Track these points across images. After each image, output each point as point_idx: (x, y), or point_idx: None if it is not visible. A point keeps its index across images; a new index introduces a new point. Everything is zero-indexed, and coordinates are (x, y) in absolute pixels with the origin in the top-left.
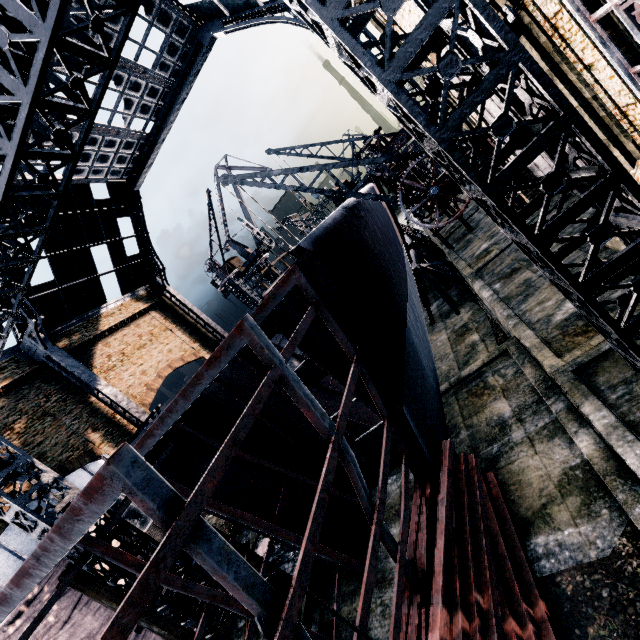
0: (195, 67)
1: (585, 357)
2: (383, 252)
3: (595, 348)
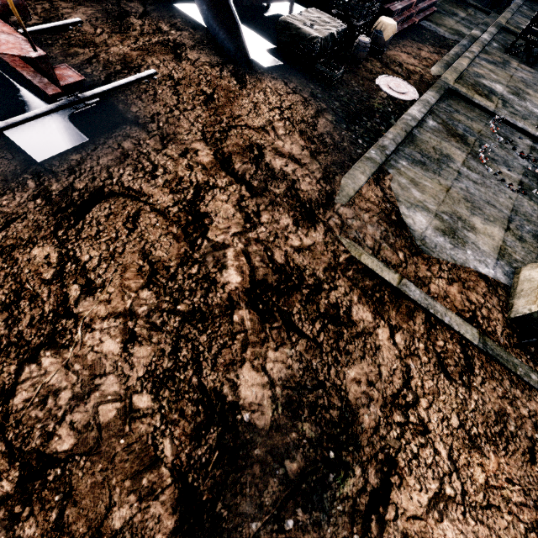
0: None
1: (512, 29)
2: None
3: (518, 32)
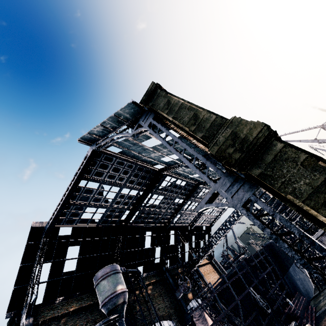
0: None
1: None
2: (281, 252)
3: None
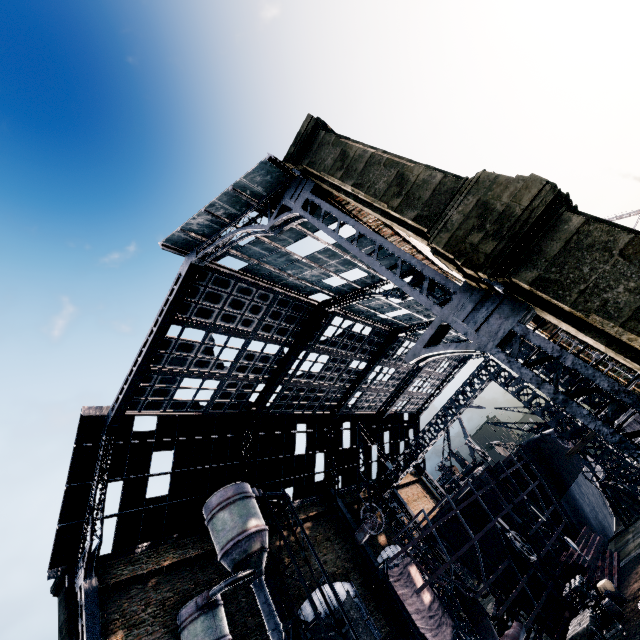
0: (458, 370)
1: None
2: (555, 456)
3: None
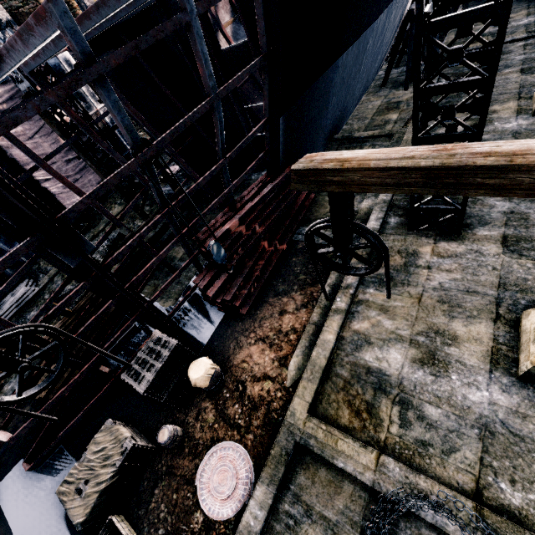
0: None
1: None
2: None
3: None
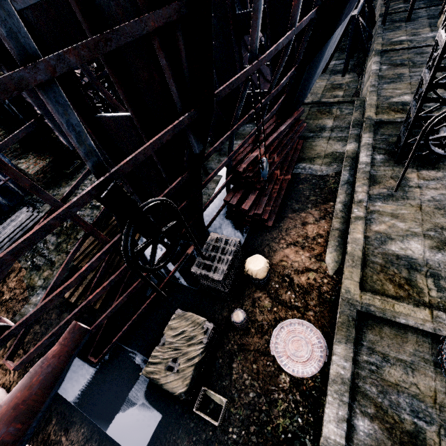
0: None
1: (386, 119)
2: None
3: (394, 118)
